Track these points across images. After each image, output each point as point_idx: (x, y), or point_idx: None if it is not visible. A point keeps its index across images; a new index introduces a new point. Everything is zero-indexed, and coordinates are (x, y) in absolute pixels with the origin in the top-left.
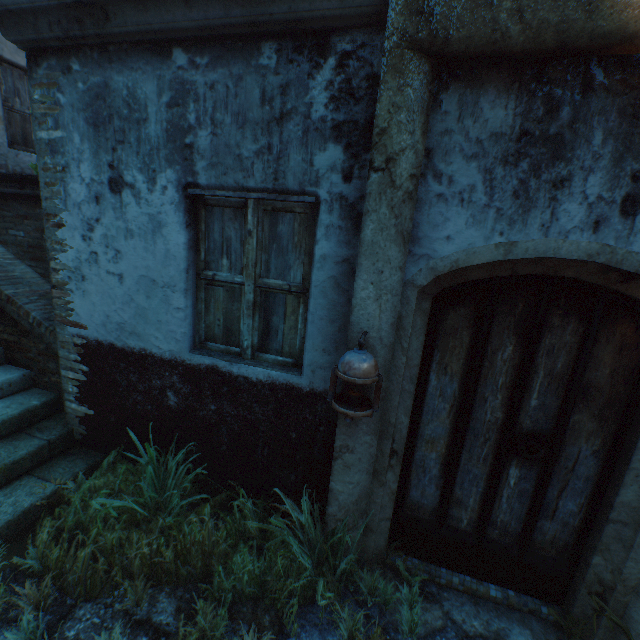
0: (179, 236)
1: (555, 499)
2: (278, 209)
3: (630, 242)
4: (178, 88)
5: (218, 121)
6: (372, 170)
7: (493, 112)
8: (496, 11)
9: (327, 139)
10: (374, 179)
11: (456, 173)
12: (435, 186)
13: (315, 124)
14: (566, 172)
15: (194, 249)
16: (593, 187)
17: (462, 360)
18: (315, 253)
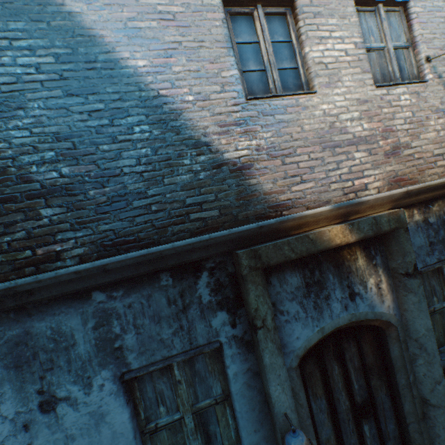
0: (123, 415)
1: (385, 428)
2: (193, 356)
3: (358, 309)
4: (101, 314)
5: (139, 324)
6: (257, 328)
7: (292, 279)
8: (283, 250)
9: (216, 310)
10: (260, 332)
11: (288, 308)
12: (282, 317)
13: (206, 305)
14: (327, 292)
15: (134, 415)
16: (338, 294)
17: (321, 385)
18: (228, 373)
